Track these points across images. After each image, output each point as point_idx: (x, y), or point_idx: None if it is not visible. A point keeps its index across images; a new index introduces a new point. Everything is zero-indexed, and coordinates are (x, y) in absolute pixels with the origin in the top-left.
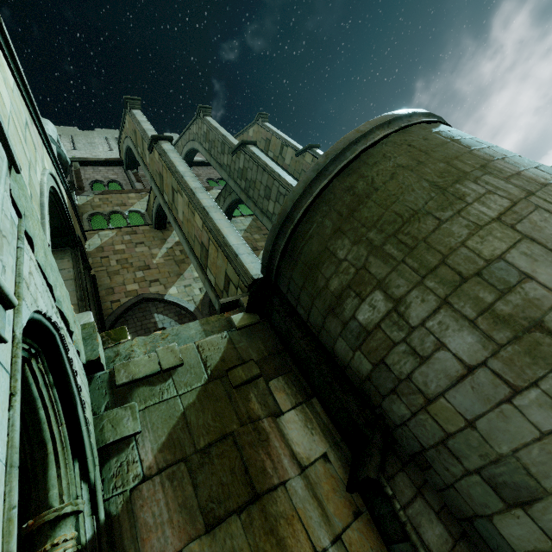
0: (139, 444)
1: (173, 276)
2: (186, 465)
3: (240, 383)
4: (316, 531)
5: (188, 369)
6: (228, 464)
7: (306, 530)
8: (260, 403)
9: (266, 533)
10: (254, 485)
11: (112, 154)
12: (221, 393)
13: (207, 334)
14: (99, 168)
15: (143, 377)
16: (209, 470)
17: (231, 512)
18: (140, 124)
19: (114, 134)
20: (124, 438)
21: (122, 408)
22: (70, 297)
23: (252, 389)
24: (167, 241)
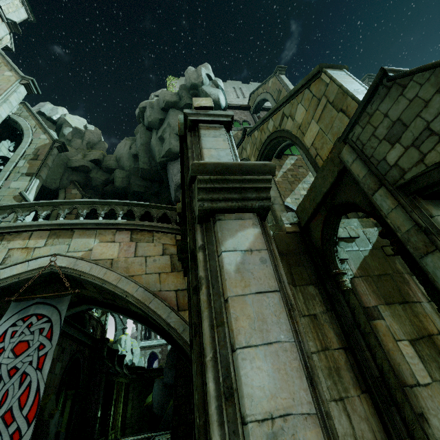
0: (348, 263)
1: (288, 191)
2: (371, 278)
3: (390, 254)
4: (439, 325)
5: (361, 240)
6: (390, 285)
7: (433, 323)
8: (401, 266)
9: (413, 316)
10: (404, 297)
11: (239, 101)
12: (380, 256)
13: (363, 227)
14: (236, 111)
15: (343, 237)
16: (381, 284)
17: (395, 302)
18: (287, 87)
19: (238, 84)
20: (343, 259)
21: (339, 247)
22: (276, 193)
23: (396, 259)
24: (282, 167)
